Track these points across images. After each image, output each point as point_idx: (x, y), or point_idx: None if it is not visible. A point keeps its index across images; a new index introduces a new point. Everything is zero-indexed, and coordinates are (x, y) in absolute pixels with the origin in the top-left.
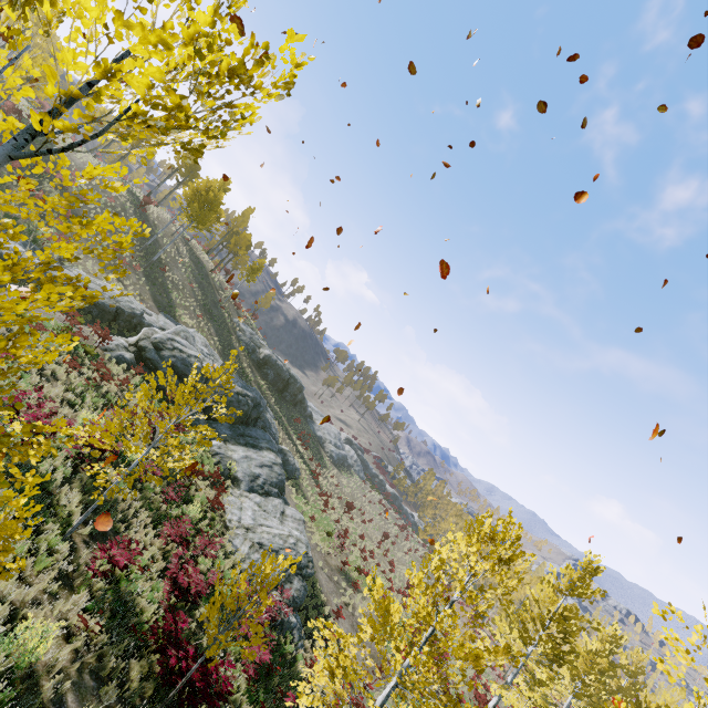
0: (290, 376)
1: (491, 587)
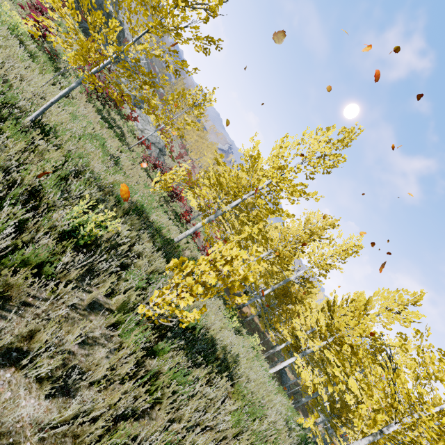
0: None
1: None
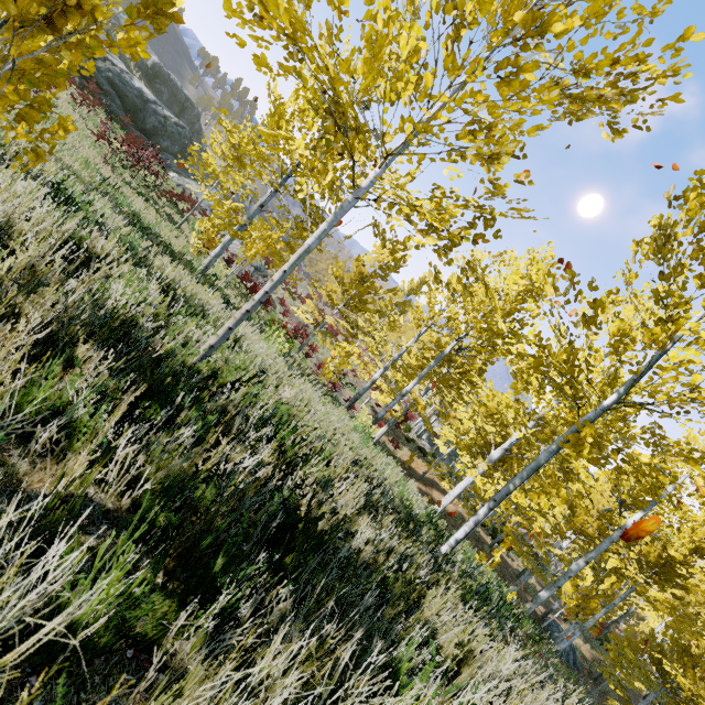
0: (185, 98)
1: (392, 267)
